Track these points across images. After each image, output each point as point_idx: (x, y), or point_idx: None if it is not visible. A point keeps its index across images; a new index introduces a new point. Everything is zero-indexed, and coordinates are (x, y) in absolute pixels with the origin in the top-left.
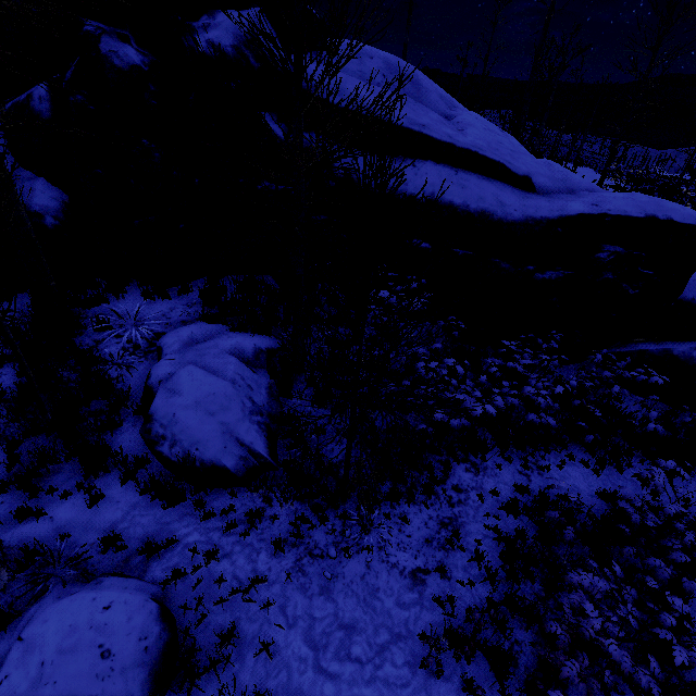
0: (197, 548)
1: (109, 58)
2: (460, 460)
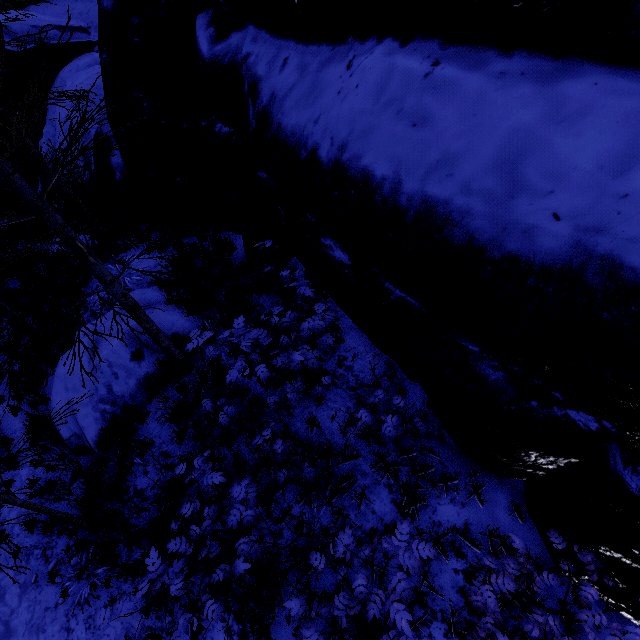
0: (16, 481)
1: (101, 1)
2: (235, 610)
